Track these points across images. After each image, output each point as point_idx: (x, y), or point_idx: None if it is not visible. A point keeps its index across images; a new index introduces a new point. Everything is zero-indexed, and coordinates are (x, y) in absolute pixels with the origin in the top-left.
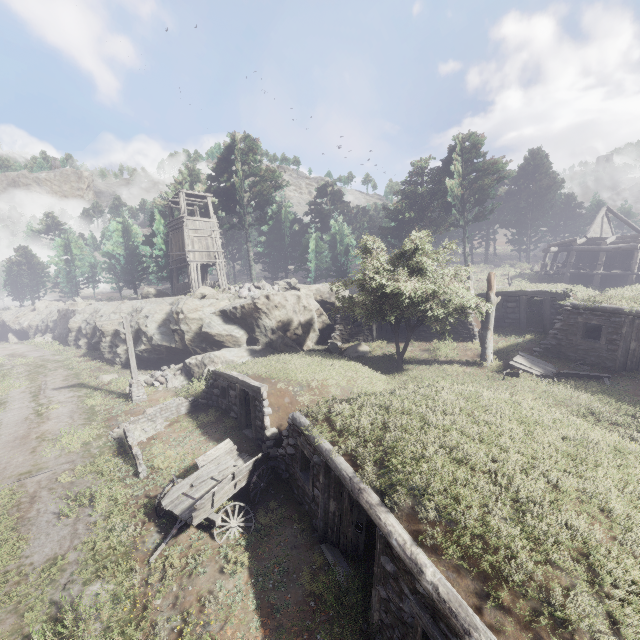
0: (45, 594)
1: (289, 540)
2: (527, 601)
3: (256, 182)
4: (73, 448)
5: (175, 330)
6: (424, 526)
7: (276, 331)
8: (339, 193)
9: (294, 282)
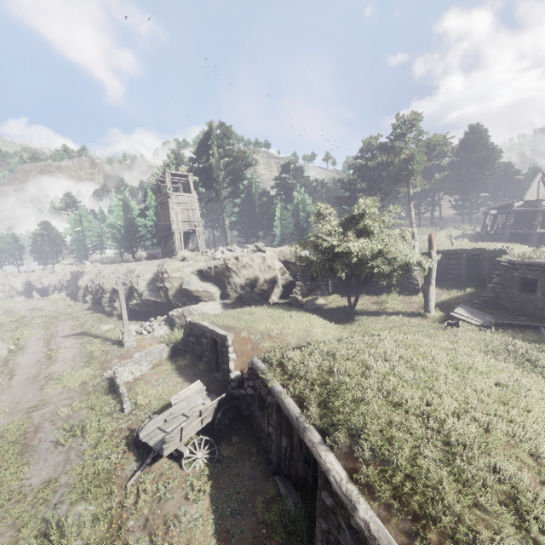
0: (38, 512)
1: (247, 471)
2: (453, 542)
3: (229, 162)
4: (73, 386)
5: (160, 287)
6: (360, 465)
7: (244, 287)
8: (300, 169)
9: (261, 245)
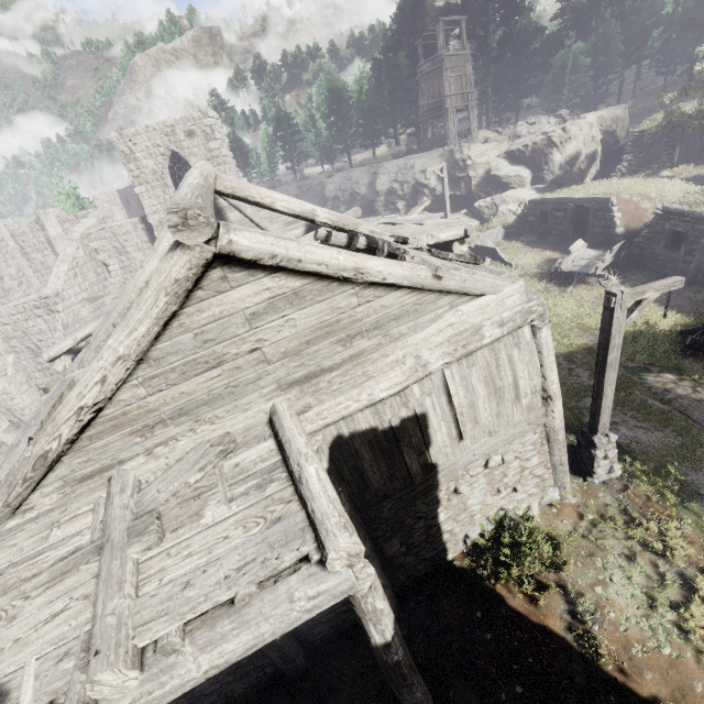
0: None
1: None
2: None
3: None
4: None
5: (462, 178)
6: None
7: (564, 167)
8: None
9: (566, 113)
